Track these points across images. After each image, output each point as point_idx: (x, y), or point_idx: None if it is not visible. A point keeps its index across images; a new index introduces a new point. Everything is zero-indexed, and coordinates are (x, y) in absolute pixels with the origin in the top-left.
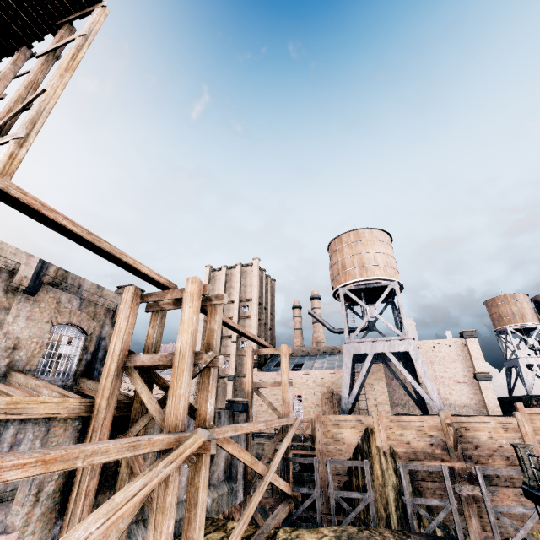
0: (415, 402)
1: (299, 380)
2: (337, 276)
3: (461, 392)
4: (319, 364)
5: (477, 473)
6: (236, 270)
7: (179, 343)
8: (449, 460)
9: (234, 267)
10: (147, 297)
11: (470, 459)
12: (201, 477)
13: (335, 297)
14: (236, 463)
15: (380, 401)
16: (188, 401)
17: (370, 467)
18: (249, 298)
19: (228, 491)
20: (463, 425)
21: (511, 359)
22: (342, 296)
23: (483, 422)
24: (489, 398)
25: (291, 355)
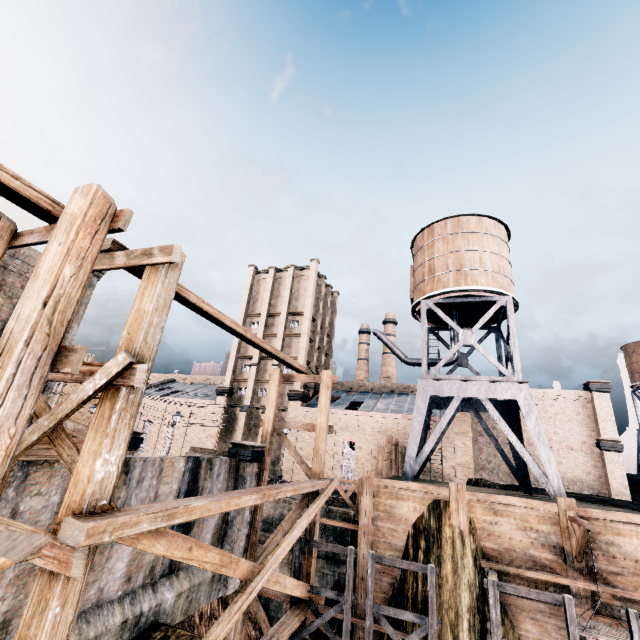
0: (513, 472)
1: (354, 422)
2: (421, 283)
3: (574, 463)
4: (383, 404)
5: (632, 623)
6: (287, 273)
7: (13, 321)
8: (564, 572)
9: (286, 270)
10: (22, 237)
11: (600, 576)
12: (42, 627)
13: (414, 314)
14: (233, 536)
15: (461, 462)
16: (8, 456)
17: (437, 563)
18: (300, 311)
19: (212, 577)
20: (595, 523)
21: None
22: (424, 312)
23: (631, 522)
24: (615, 475)
25: (349, 390)
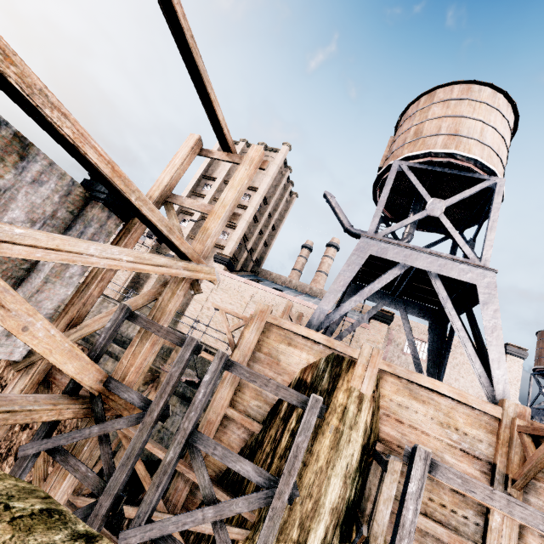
0: None
1: (270, 300)
2: (399, 148)
3: None
4: (303, 298)
5: None
6: None
7: None
8: None
9: None
10: None
11: None
12: None
13: (375, 190)
14: (34, 283)
15: None
16: None
17: (314, 430)
18: (255, 186)
19: None
20: None
21: (540, 408)
22: (393, 172)
23: None
24: None
25: (275, 282)
